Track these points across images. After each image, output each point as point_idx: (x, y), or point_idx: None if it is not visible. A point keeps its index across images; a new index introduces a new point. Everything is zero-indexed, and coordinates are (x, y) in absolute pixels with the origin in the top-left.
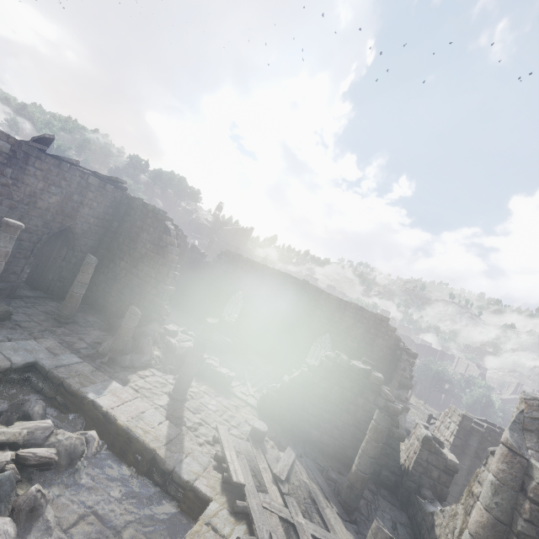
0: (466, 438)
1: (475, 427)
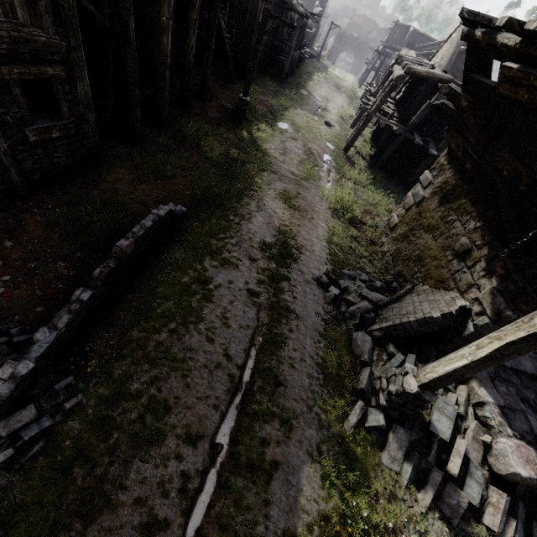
0: (339, 39)
1: (342, 33)
